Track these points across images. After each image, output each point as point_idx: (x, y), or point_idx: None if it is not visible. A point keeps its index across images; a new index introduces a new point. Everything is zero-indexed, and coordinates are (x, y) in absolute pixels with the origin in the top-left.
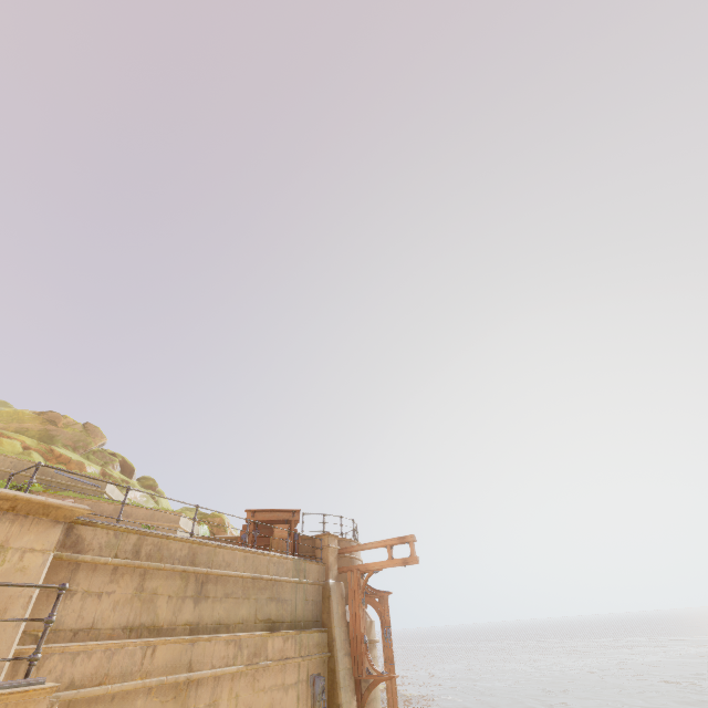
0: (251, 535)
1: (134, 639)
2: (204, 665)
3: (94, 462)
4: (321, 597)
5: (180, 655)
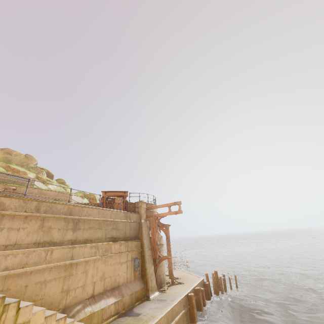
0: (105, 202)
1: (40, 248)
2: (79, 257)
3: (33, 172)
4: (138, 228)
5: (66, 253)
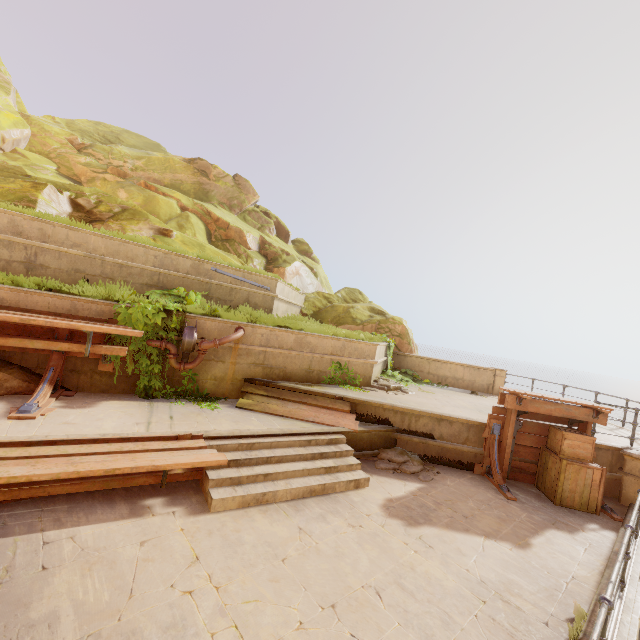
0: (511, 432)
1: None
2: None
3: (251, 225)
4: None
5: None
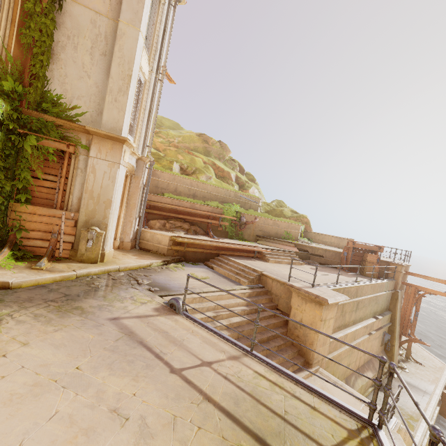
0: (350, 254)
1: (342, 333)
2: (357, 337)
3: (228, 167)
4: (390, 297)
5: (352, 335)
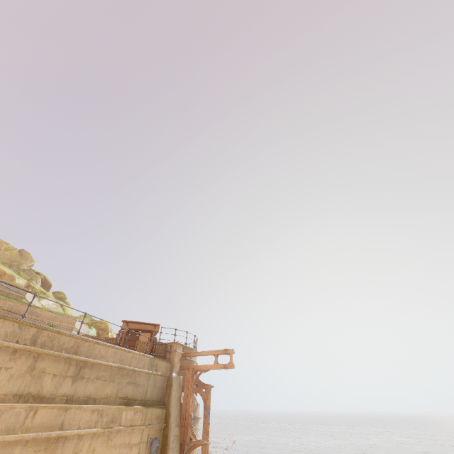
0: (123, 338)
1: (21, 404)
2: (72, 426)
3: (23, 277)
4: (165, 385)
5: (55, 418)
